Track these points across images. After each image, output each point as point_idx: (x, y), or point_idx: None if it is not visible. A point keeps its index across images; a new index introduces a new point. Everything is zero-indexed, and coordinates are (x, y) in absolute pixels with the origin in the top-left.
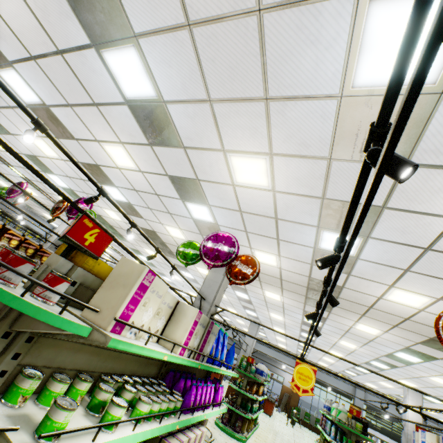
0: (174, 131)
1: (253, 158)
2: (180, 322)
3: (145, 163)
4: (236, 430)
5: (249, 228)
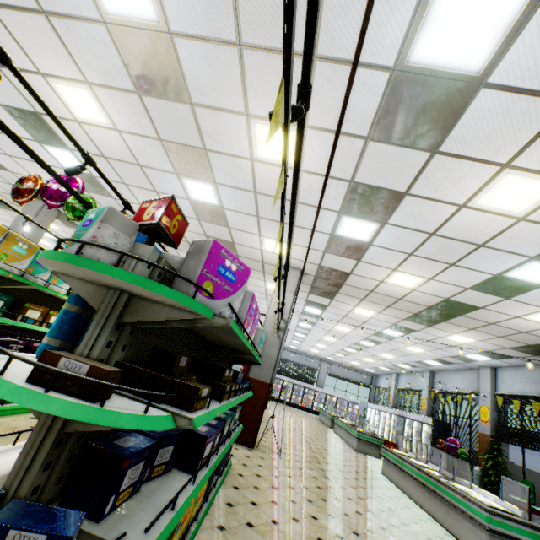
0: None
1: None
2: None
3: None
4: None
5: (6, 150)
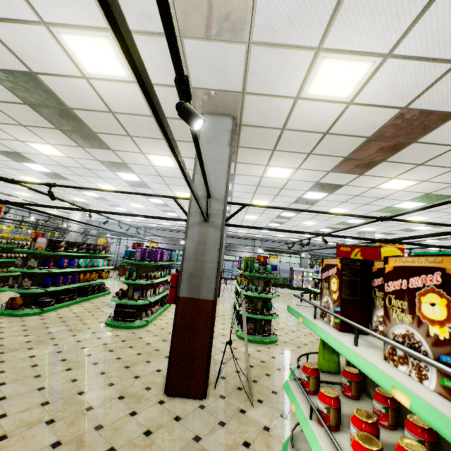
0: None
1: None
2: None
3: None
4: (266, 334)
5: None
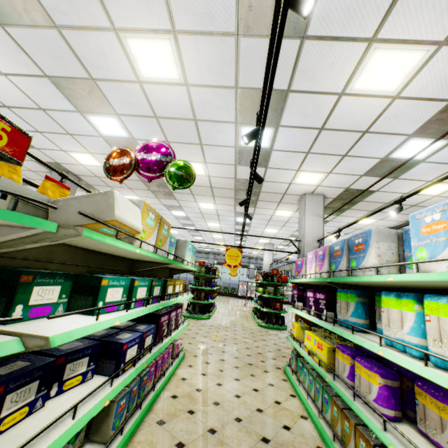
0: None
1: None
2: None
3: None
4: None
5: (37, 127)
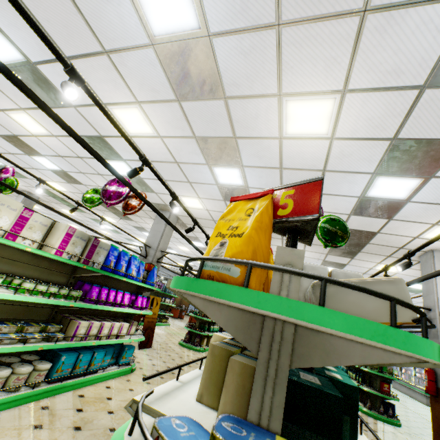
0: (57, 91)
1: (129, 109)
2: (55, 235)
3: (52, 126)
4: (195, 344)
5: (165, 176)
